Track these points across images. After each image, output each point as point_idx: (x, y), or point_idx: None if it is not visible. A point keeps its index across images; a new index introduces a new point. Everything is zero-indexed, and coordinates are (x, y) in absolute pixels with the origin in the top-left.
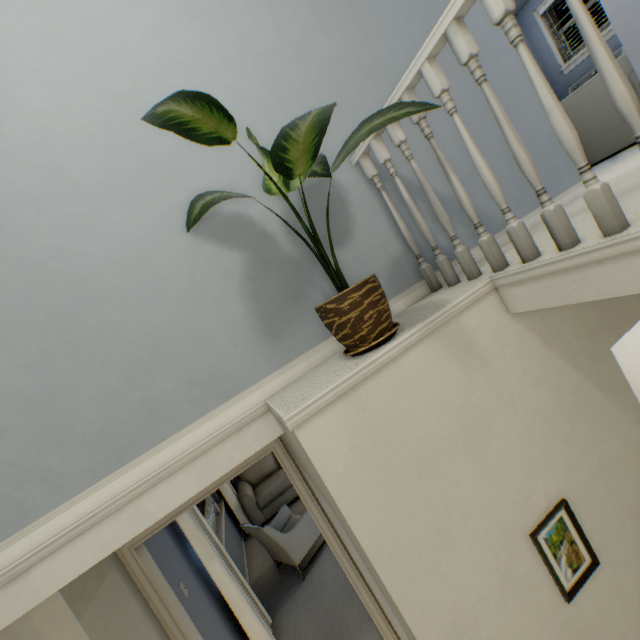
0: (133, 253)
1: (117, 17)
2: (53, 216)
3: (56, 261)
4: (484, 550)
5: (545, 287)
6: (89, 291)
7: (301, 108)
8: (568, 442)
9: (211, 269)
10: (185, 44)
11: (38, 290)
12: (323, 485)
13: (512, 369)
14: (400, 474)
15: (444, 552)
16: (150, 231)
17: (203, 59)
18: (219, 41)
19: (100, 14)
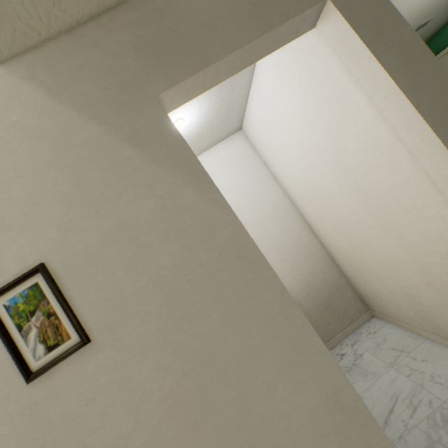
0: None
1: None
2: None
3: None
4: None
5: None
6: None
7: None
8: (69, 202)
9: None
10: None
11: None
12: None
13: None
14: None
15: None
16: None
17: None
18: None
19: None
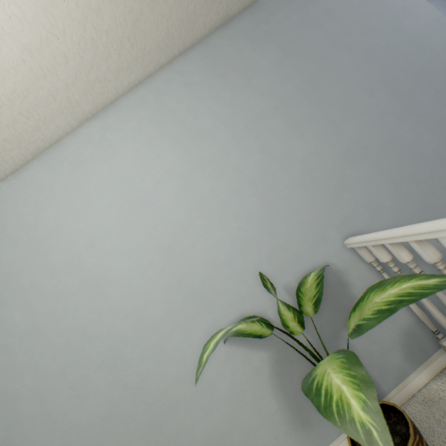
0: (191, 366)
1: (157, 190)
2: (140, 348)
3: (146, 382)
4: None
5: None
6: (168, 402)
7: (292, 210)
8: None
9: (245, 370)
10: (200, 191)
11: (139, 406)
12: None
13: None
14: None
15: None
16: (199, 346)
17: (214, 198)
18: (222, 179)
19: (148, 192)
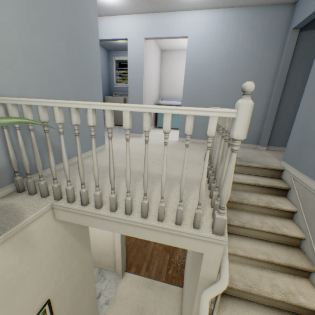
0: None
1: None
2: None
3: None
4: None
5: (73, 215)
6: None
7: None
8: (60, 270)
9: None
10: None
11: None
12: None
13: (47, 245)
14: None
15: None
16: None
17: None
18: None
19: None
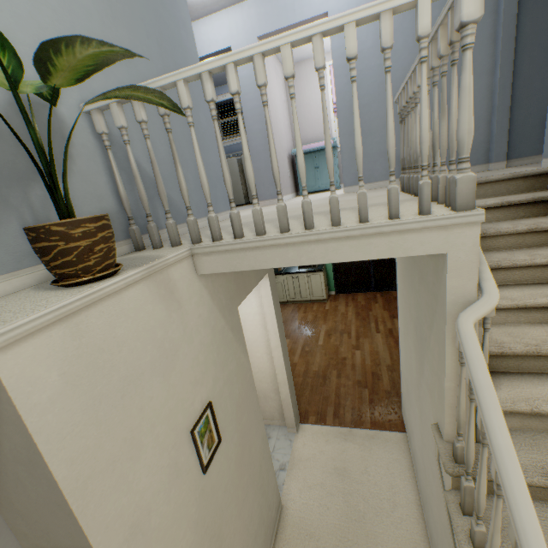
0: None
1: None
2: None
3: None
4: (163, 451)
5: (224, 259)
6: None
7: (33, 18)
8: (216, 363)
9: None
10: None
11: None
12: (5, 429)
13: (195, 313)
14: (108, 397)
15: (134, 462)
16: None
17: None
18: None
19: None
